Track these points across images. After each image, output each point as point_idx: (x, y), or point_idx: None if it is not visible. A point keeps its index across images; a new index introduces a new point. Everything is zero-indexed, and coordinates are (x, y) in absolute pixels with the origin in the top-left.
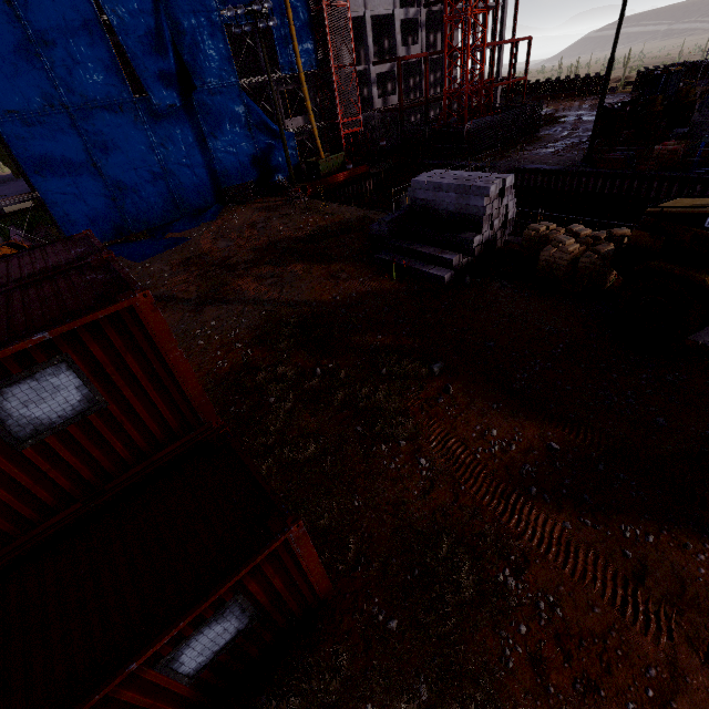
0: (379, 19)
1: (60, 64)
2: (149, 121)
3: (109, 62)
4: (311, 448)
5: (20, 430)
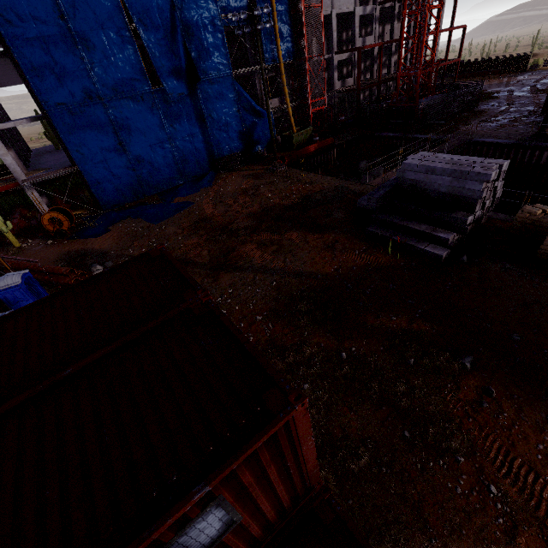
0: (340, 16)
1: (98, 65)
2: (162, 107)
3: (134, 61)
4: (365, 457)
5: None
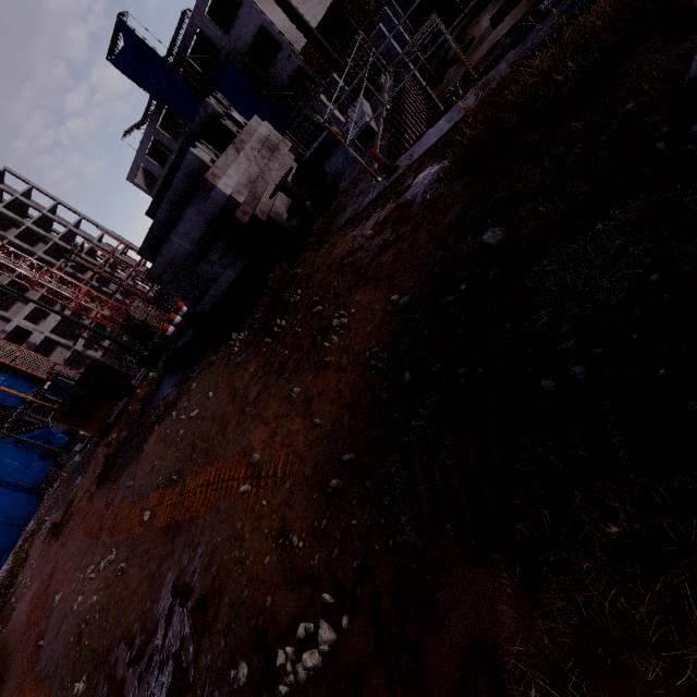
0: (63, 321)
1: None
2: None
3: None
4: None
5: None
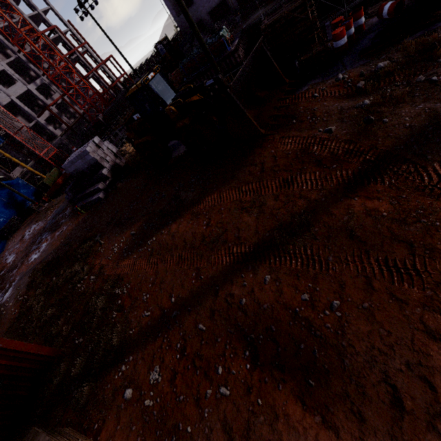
0: (25, 95)
1: None
2: None
3: None
4: (50, 310)
5: None
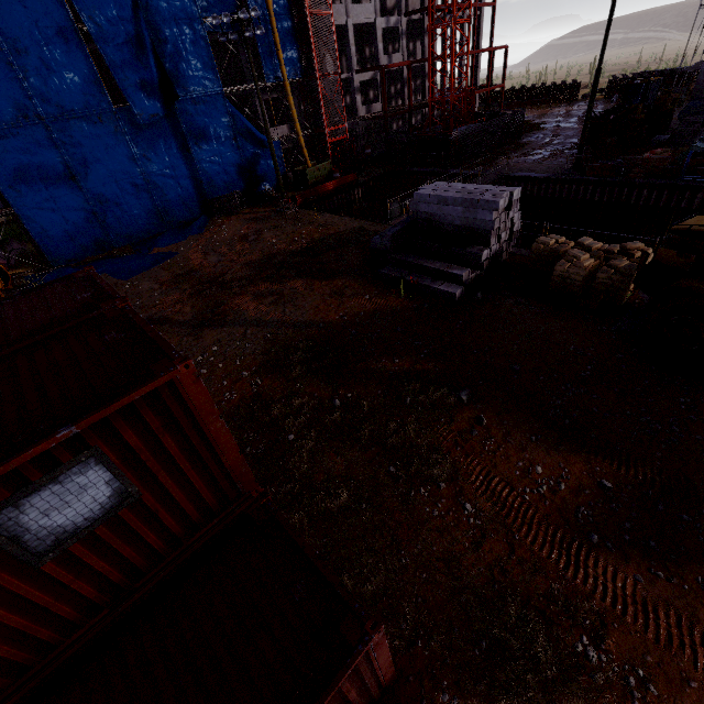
0: (360, 27)
1: (34, 73)
2: (130, 131)
3: (86, 71)
4: (344, 495)
5: (39, 544)
